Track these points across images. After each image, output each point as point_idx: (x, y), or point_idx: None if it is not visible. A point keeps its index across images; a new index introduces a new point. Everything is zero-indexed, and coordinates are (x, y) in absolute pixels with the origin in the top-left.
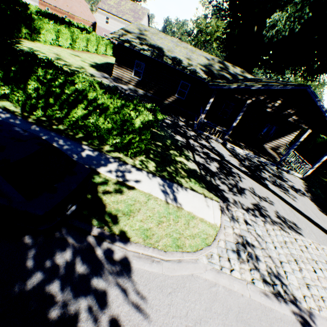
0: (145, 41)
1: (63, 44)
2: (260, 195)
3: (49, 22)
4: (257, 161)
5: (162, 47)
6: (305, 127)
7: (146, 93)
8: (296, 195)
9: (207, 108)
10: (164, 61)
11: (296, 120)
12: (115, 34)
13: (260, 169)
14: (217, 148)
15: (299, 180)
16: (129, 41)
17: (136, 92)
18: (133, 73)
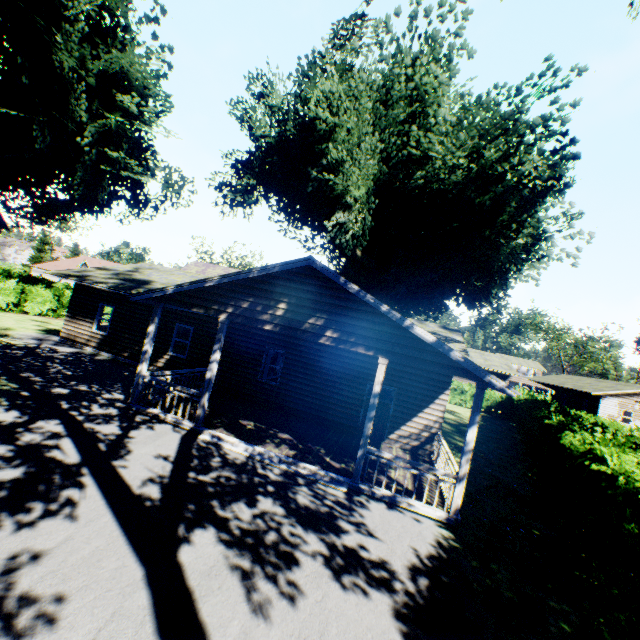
0: (126, 276)
1: (33, 309)
2: (18, 588)
3: (16, 283)
4: (280, 473)
5: (155, 281)
6: (369, 352)
7: (116, 357)
8: (313, 588)
9: (146, 346)
10: (130, 292)
11: (339, 339)
12: (68, 271)
13: (251, 492)
14: (140, 440)
15: (429, 528)
16: (86, 276)
17: (84, 356)
18: (94, 325)
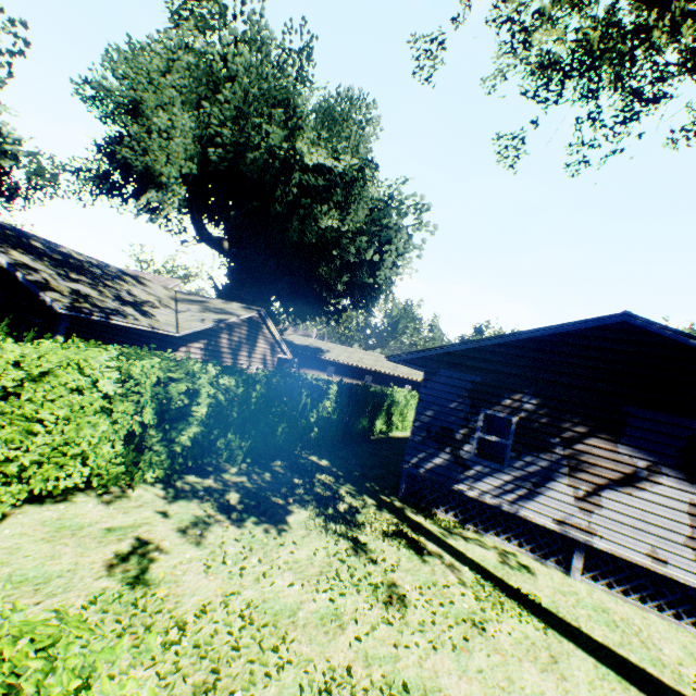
0: None
1: None
2: None
3: None
4: None
5: None
6: None
7: None
8: None
9: None
10: None
11: None
12: None
13: None
14: None
15: None
16: None
17: None
18: None
